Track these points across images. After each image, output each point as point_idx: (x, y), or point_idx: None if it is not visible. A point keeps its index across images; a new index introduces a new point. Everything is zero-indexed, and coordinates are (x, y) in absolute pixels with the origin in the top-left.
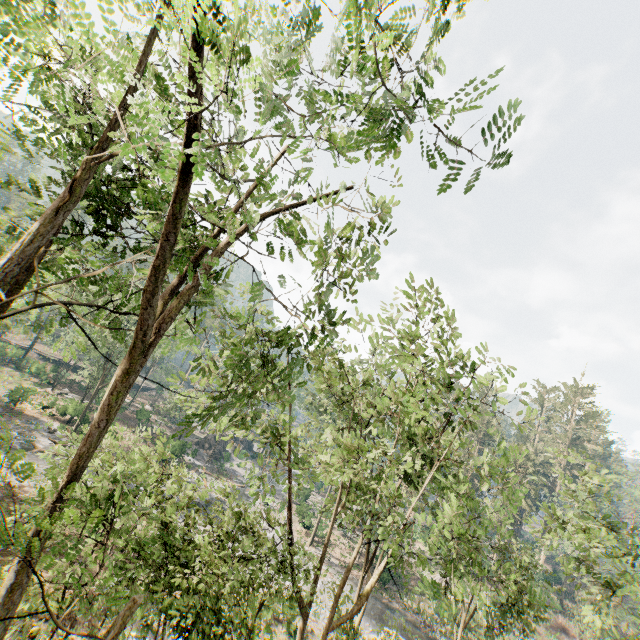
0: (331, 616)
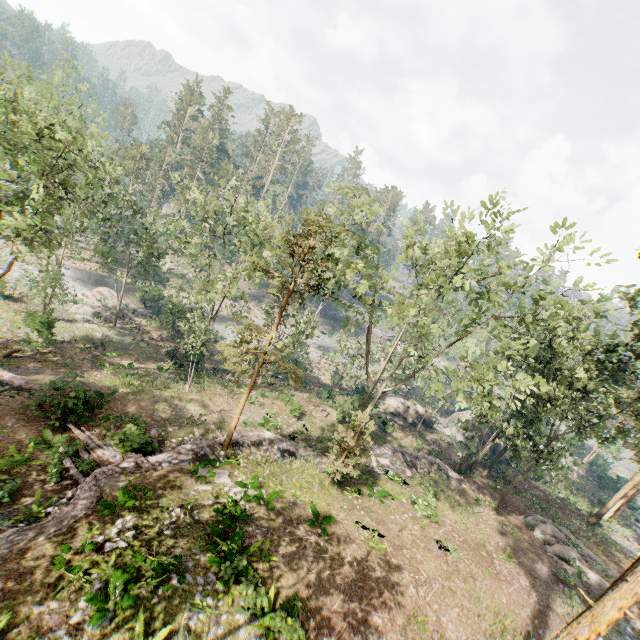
0: None
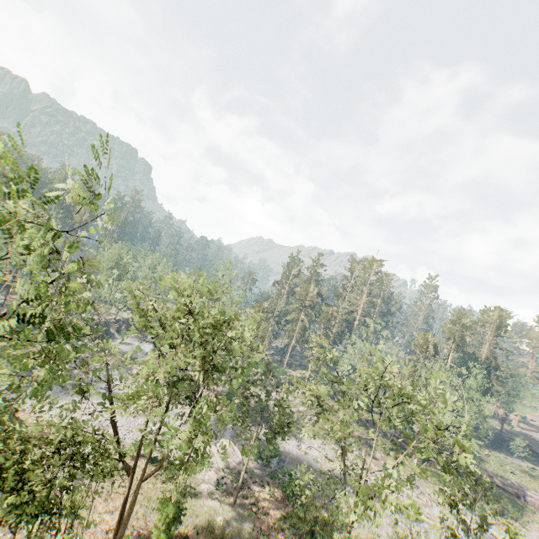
0: (142, 474)
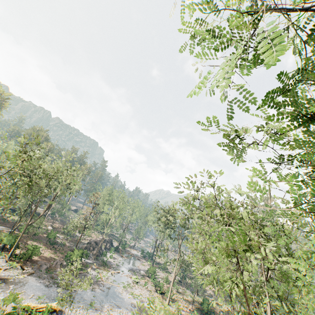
0: None
